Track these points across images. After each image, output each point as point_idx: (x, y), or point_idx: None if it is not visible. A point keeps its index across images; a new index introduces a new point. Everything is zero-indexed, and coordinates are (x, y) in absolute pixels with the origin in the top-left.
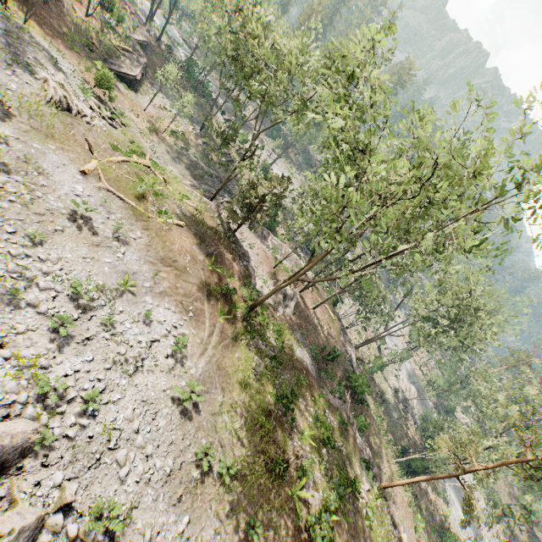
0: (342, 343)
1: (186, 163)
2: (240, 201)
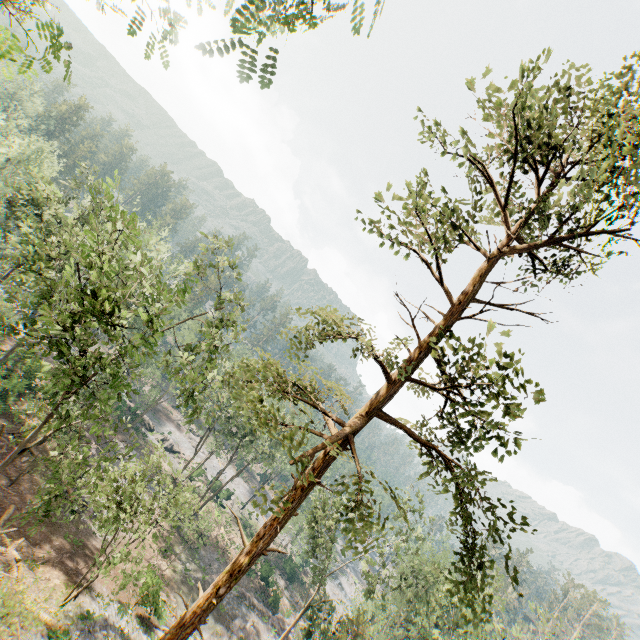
0: None
1: None
2: None
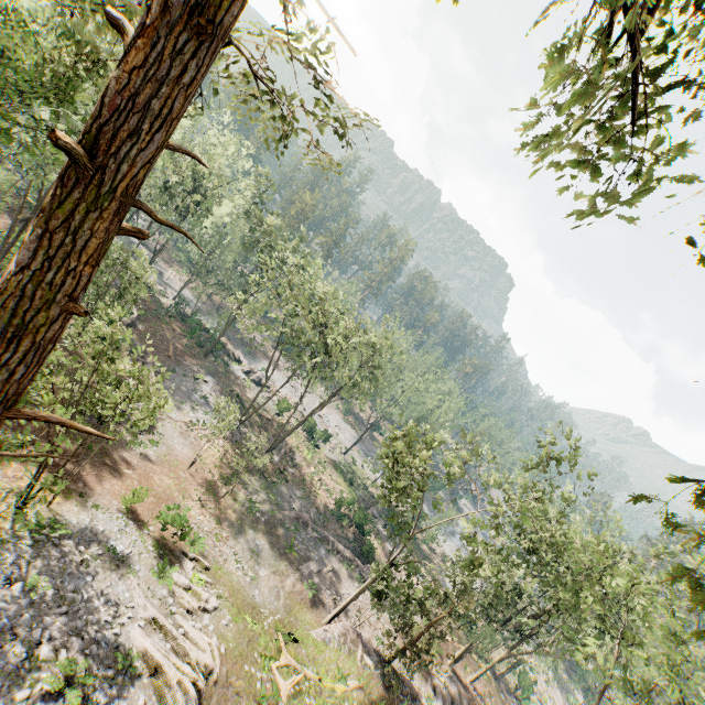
0: (507, 704)
1: (267, 535)
2: (406, 634)
